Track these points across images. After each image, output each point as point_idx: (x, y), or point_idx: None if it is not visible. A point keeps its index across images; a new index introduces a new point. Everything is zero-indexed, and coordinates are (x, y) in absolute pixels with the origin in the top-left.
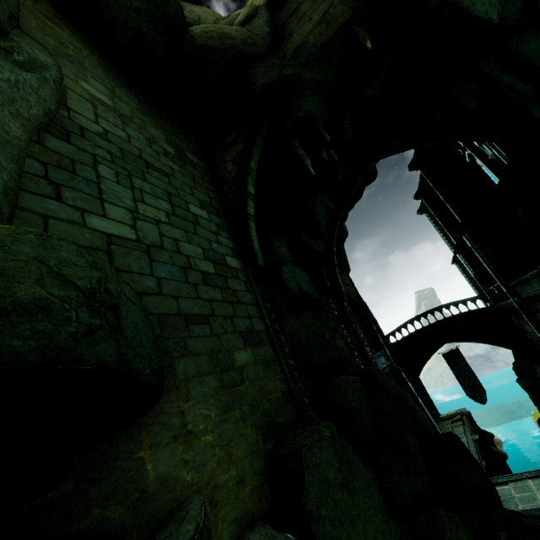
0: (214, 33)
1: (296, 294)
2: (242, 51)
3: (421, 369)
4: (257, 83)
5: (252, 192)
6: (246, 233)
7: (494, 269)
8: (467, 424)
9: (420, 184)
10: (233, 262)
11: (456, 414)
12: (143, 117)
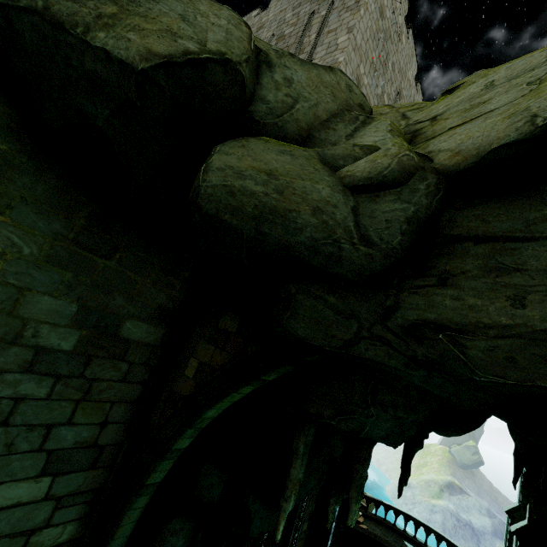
0: (252, 200)
1: None
2: (300, 256)
3: None
4: (291, 328)
5: (184, 445)
6: (118, 513)
7: None
8: None
9: None
10: None
11: None
12: (37, 275)
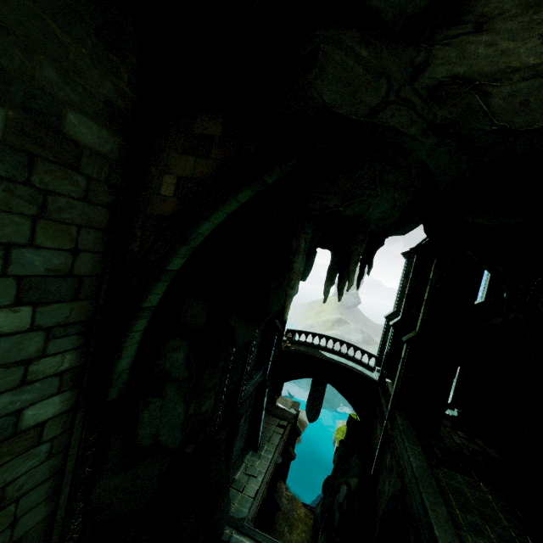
0: None
1: (144, 446)
2: None
3: (288, 380)
4: (316, 94)
5: (177, 267)
6: (119, 338)
7: (398, 390)
8: (284, 438)
9: (428, 242)
10: (44, 411)
11: (286, 418)
12: None
